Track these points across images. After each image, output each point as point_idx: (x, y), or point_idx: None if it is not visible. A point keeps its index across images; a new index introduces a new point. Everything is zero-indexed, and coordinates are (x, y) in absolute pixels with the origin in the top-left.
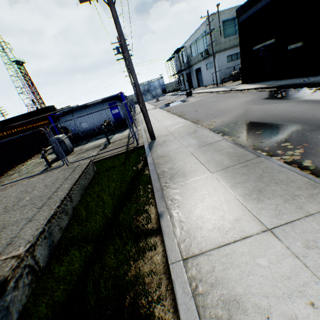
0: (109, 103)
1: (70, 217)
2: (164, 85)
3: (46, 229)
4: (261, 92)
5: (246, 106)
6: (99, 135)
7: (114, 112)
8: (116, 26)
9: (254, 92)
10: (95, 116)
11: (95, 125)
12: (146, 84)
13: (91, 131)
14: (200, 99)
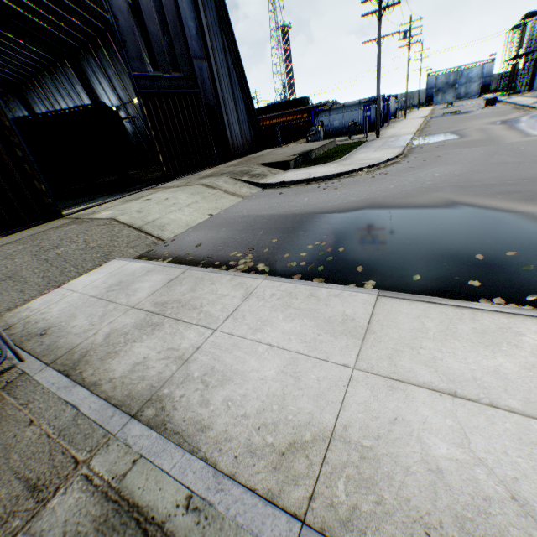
0: (364, 105)
1: (323, 153)
2: (489, 76)
3: (318, 148)
4: (527, 114)
5: (476, 125)
6: (344, 135)
7: (365, 115)
8: (378, 59)
9: (528, 113)
10: (347, 117)
11: (344, 125)
12: (453, 72)
13: (340, 130)
14: (480, 114)
